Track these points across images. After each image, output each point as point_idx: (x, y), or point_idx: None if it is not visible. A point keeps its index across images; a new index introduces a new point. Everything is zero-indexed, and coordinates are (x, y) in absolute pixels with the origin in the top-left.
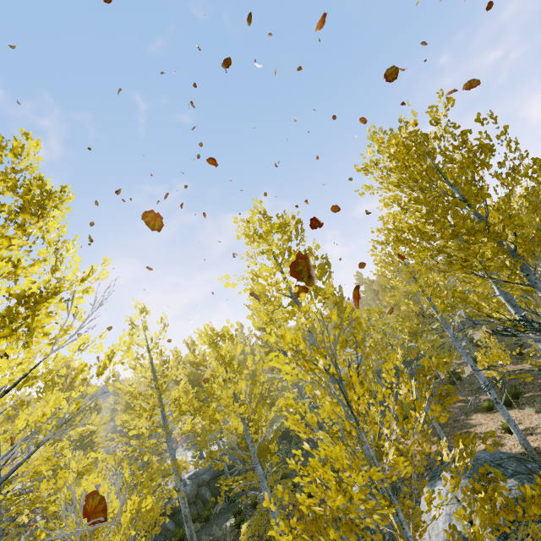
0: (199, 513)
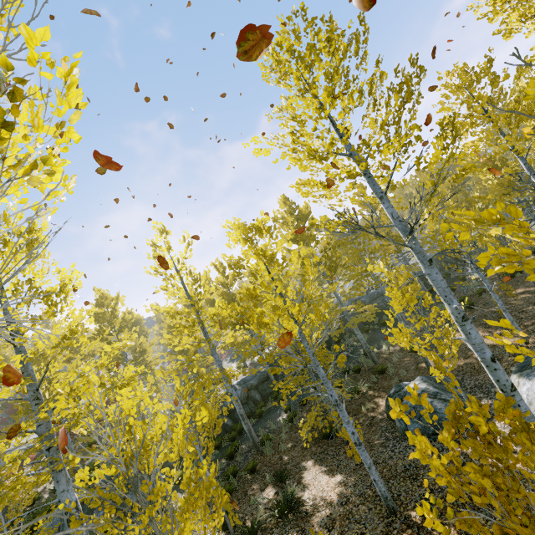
0: (252, 411)
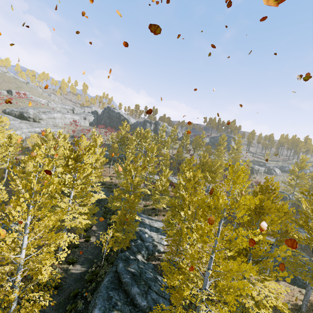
0: None
